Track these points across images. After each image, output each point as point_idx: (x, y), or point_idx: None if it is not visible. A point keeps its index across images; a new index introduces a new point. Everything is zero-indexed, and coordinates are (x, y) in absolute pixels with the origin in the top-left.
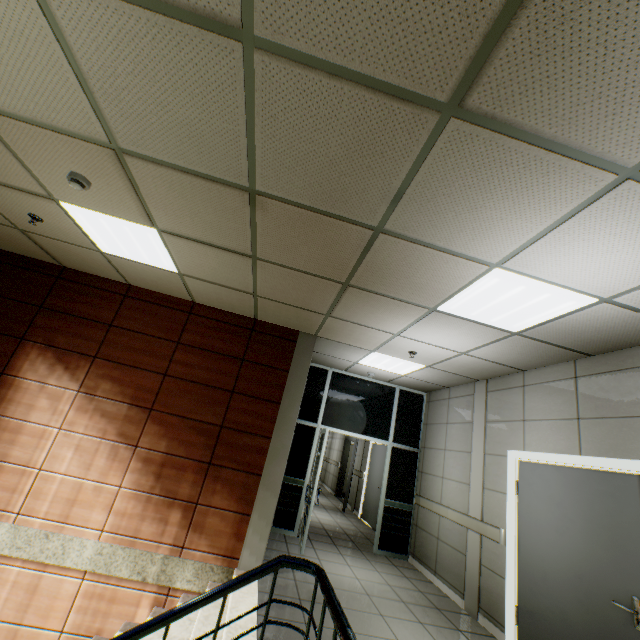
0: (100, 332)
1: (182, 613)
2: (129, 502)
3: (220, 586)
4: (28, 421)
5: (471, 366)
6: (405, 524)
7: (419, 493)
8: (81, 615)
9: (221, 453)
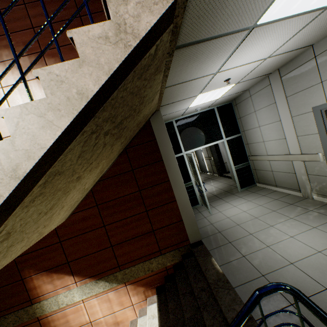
0: None
1: None
2: None
3: None
4: None
5: None
6: None
7: None
8: None
9: None
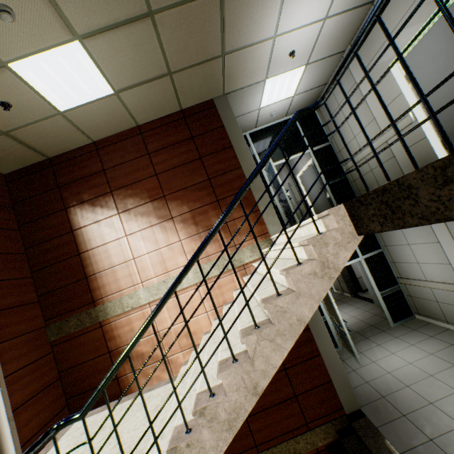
0: (102, 178)
1: (263, 163)
2: (191, 244)
3: (273, 143)
4: (107, 243)
5: (335, 34)
6: (347, 186)
7: (345, 164)
8: (210, 301)
9: (219, 192)
